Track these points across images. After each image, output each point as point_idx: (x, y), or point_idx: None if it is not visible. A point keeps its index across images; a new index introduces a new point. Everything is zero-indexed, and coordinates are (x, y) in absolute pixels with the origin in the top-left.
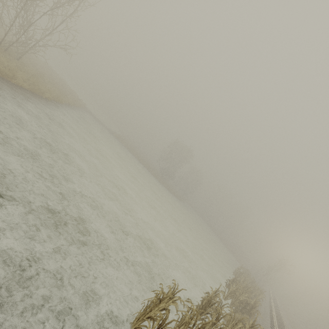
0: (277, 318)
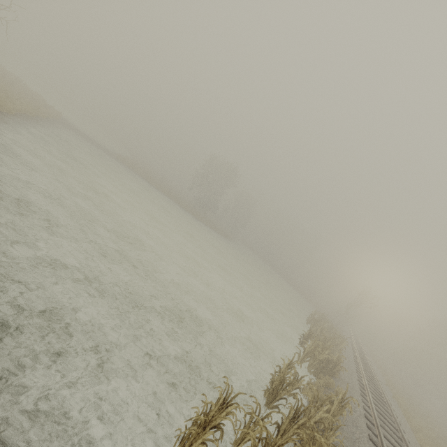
0: (363, 365)
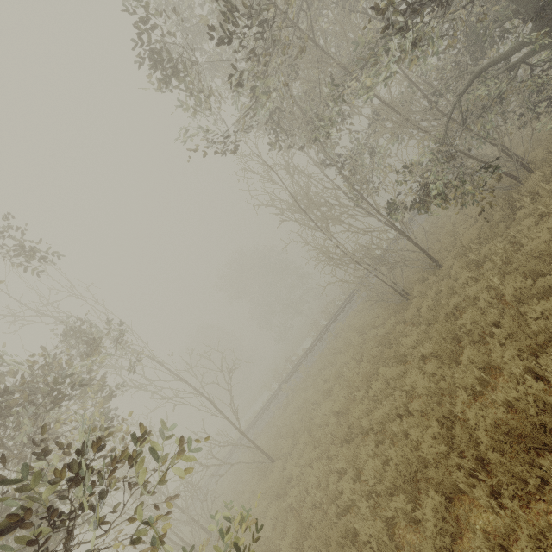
0: None
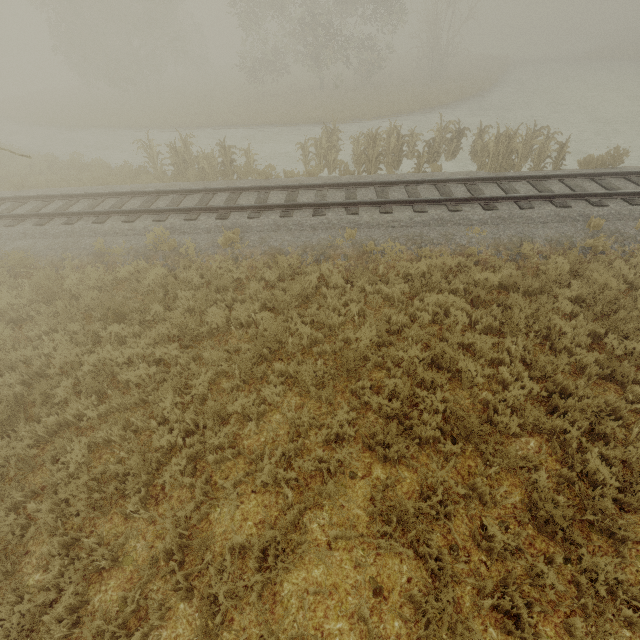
0: None
